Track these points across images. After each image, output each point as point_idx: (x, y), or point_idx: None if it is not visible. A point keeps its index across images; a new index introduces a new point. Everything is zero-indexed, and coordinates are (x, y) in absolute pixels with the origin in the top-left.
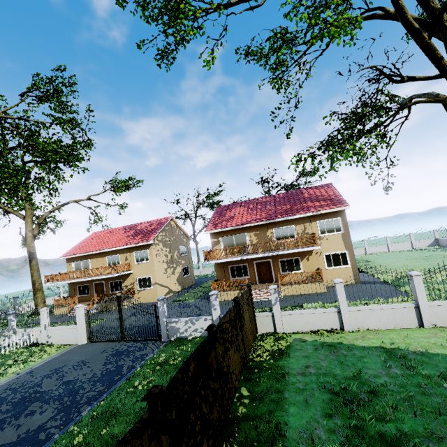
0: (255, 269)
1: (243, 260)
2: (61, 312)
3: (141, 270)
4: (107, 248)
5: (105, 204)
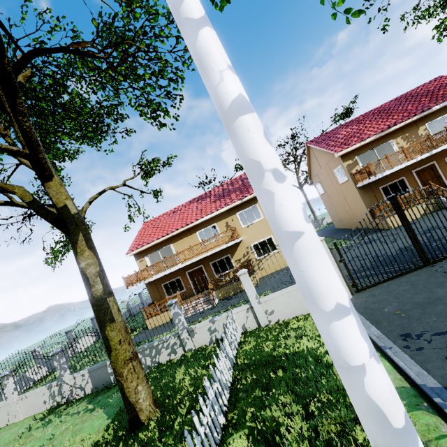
0: (418, 180)
1: (397, 175)
2: (160, 322)
3: (254, 233)
4: (199, 219)
5: (140, 191)
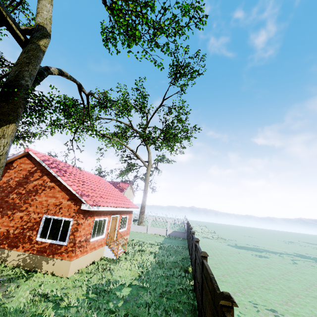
0: None
1: None
2: None
3: None
4: None
5: None
